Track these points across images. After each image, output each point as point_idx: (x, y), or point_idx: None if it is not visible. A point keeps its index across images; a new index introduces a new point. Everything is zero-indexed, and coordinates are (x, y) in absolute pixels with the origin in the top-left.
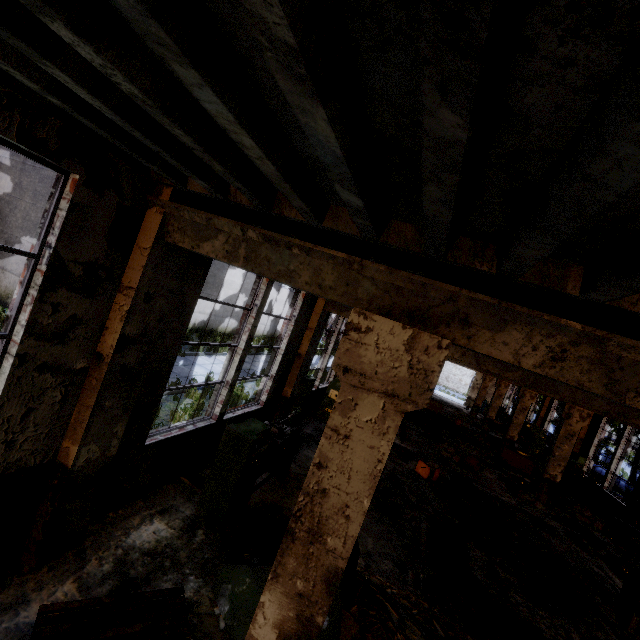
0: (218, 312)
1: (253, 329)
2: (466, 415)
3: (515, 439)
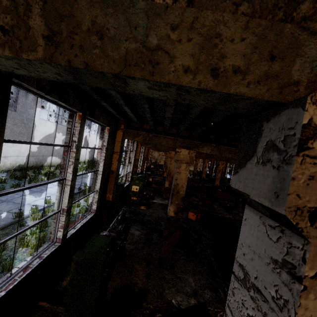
0: (44, 153)
1: (76, 162)
2: (191, 179)
3: (218, 185)
